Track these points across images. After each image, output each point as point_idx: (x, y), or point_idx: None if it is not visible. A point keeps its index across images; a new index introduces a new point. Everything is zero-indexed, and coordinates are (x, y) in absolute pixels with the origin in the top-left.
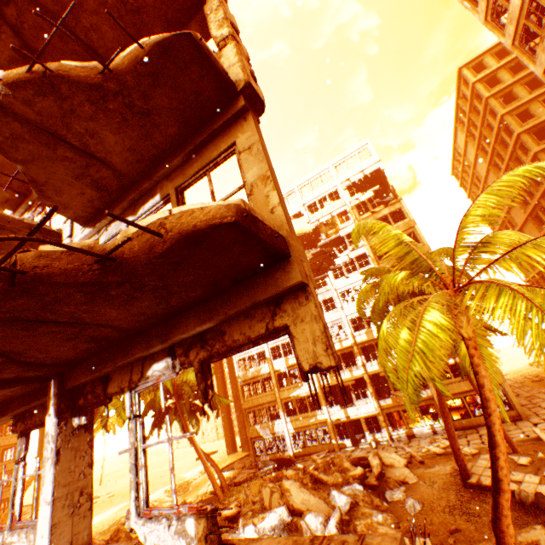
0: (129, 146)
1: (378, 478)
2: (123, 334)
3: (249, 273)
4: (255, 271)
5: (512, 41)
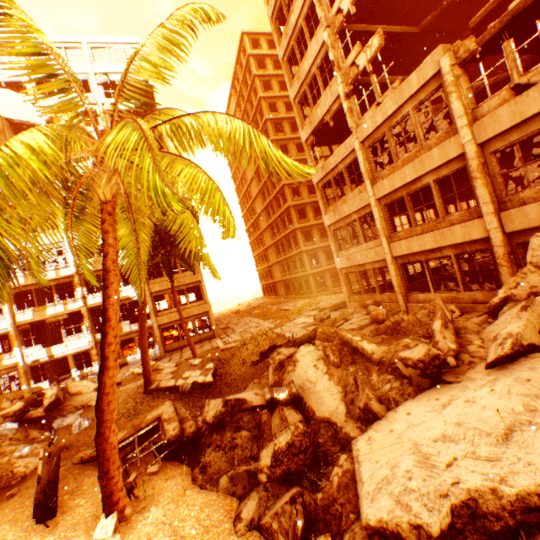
0: None
1: (51, 409)
2: None
3: None
4: None
5: (272, 14)
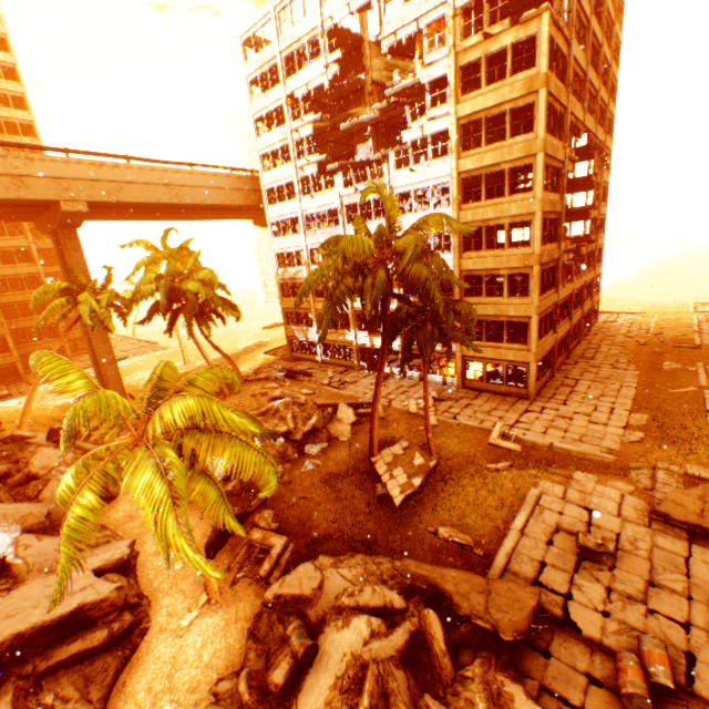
0: None
1: (309, 433)
2: None
3: None
4: None
5: None
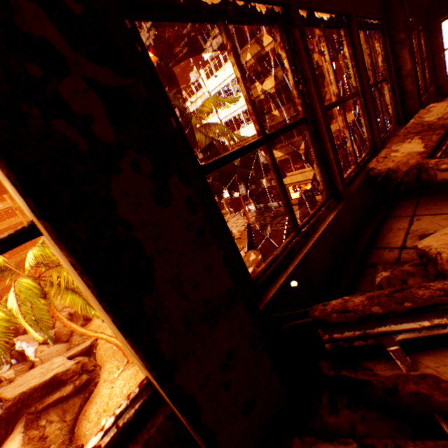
0: None
1: None
2: None
3: None
4: None
5: None
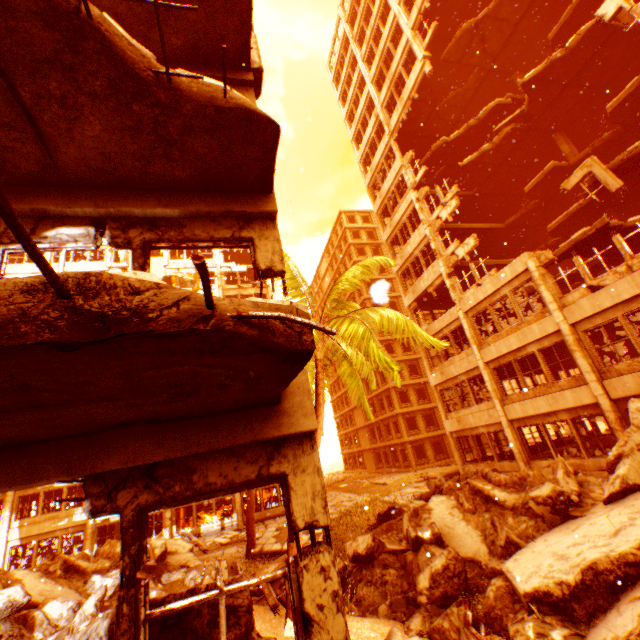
0: (121, 13)
1: (159, 561)
2: (38, 173)
3: (236, 187)
4: (242, 188)
5: (378, 209)
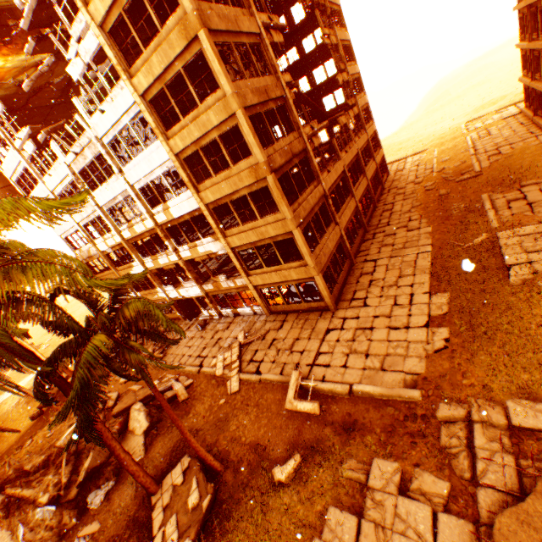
0: None
1: (90, 476)
2: None
3: None
4: None
5: None
